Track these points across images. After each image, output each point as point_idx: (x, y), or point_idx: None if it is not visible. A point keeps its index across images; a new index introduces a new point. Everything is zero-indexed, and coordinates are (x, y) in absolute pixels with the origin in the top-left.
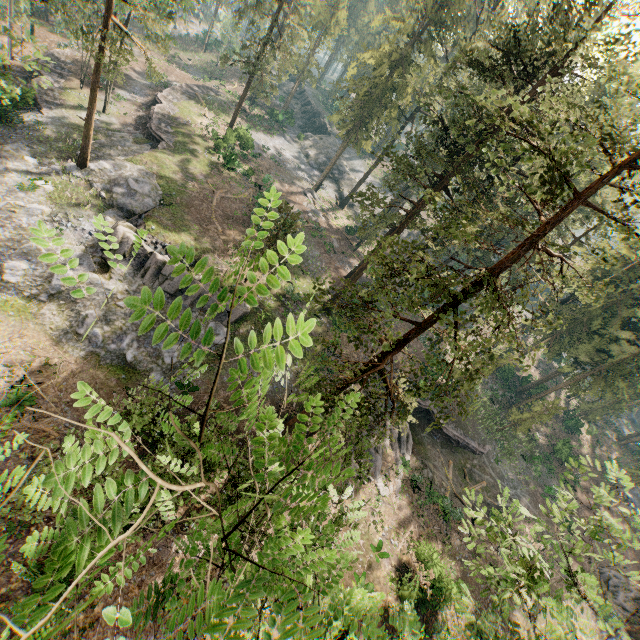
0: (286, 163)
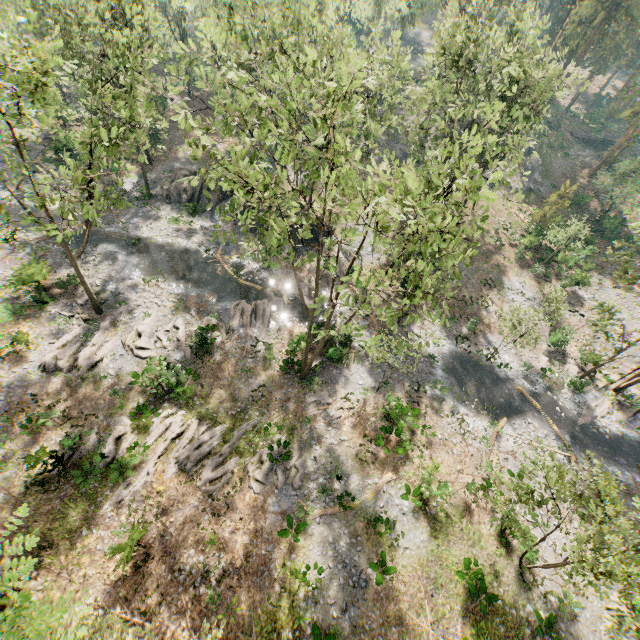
0: None
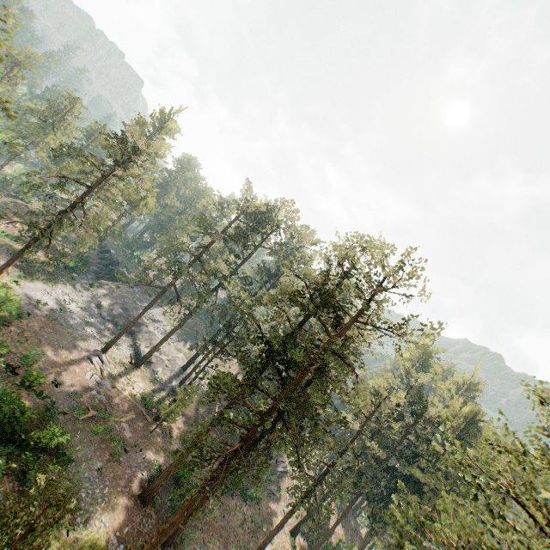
0: (69, 318)
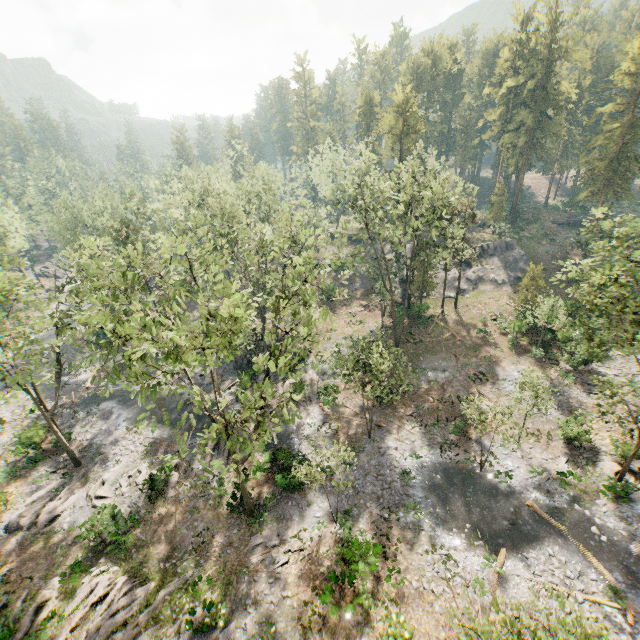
0: None
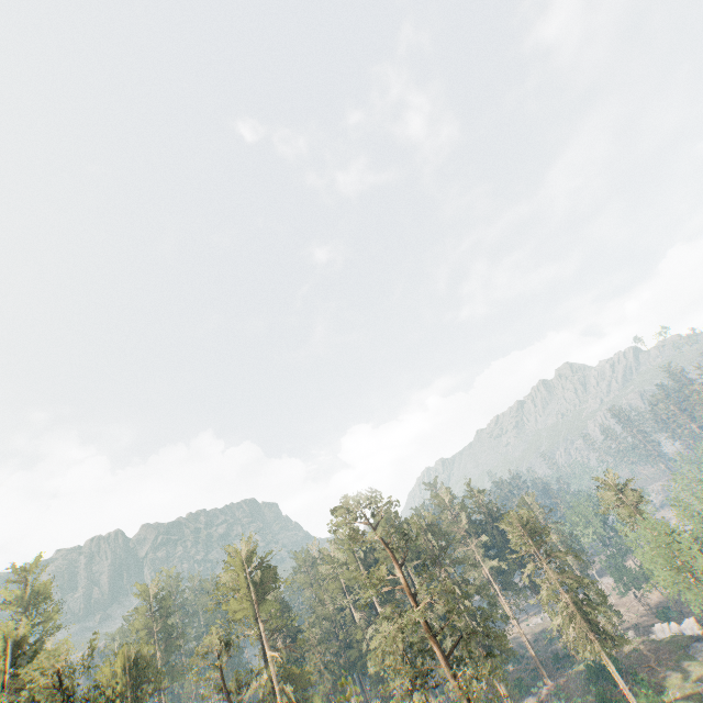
0: None
